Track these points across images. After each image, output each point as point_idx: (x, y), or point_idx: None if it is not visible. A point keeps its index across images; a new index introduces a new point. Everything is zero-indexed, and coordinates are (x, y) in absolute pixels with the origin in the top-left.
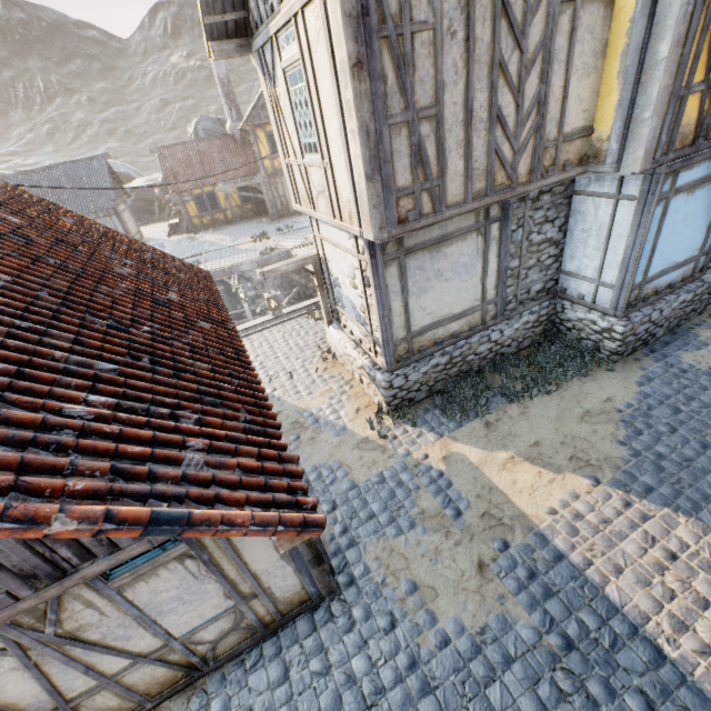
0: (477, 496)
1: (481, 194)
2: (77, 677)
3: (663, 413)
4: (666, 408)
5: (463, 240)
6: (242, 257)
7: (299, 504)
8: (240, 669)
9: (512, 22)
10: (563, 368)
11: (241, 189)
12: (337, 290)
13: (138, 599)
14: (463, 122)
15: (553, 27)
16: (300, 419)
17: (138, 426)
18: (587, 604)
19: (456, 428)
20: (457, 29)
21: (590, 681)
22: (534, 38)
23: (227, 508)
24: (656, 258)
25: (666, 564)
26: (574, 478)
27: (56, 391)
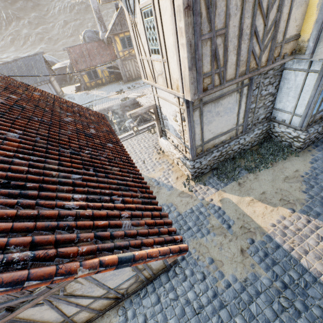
0: (237, 218)
1: (243, 73)
2: (72, 308)
3: None
4: None
5: (230, 96)
6: (112, 102)
7: (175, 240)
8: (138, 297)
9: None
10: (274, 155)
11: (108, 67)
12: (165, 121)
13: (97, 277)
14: (237, 36)
15: None
16: (150, 183)
17: (98, 208)
18: (292, 268)
19: (224, 186)
20: None
21: (296, 302)
22: None
23: (146, 248)
24: None
25: None
26: (283, 209)
27: (59, 195)
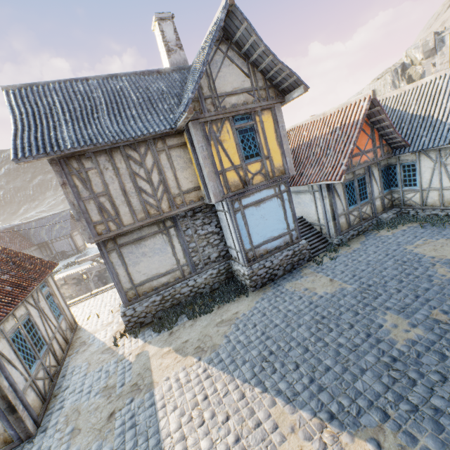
0: (138, 374)
1: (144, 219)
2: None
3: (256, 317)
4: (259, 314)
5: (154, 237)
6: None
7: None
8: None
9: (135, 161)
10: (226, 297)
11: None
12: None
13: None
14: (123, 194)
15: (157, 158)
16: (86, 340)
17: None
18: (146, 430)
19: (155, 336)
20: (108, 167)
21: None
22: (150, 163)
23: None
24: (254, 236)
25: (199, 403)
26: (190, 358)
27: None
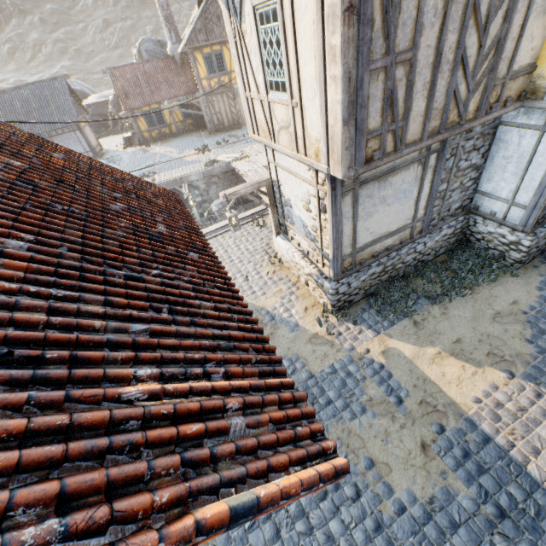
0: (413, 386)
1: (434, 132)
2: None
3: None
4: None
5: (406, 170)
6: (189, 168)
7: (324, 452)
8: (240, 529)
9: None
10: (475, 274)
11: (182, 106)
12: (287, 209)
13: None
14: (432, 64)
15: None
16: (259, 316)
17: (183, 395)
18: (513, 480)
19: (389, 326)
20: None
21: (522, 544)
22: None
23: (277, 475)
24: None
25: None
26: (493, 371)
27: (109, 373)
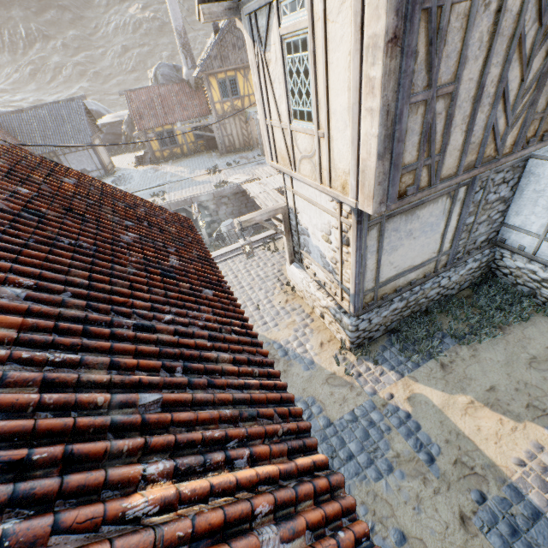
0: (446, 441)
1: (470, 166)
2: None
3: None
4: None
5: (435, 203)
6: (200, 188)
7: None
8: None
9: None
10: (504, 312)
11: (195, 127)
12: (304, 237)
13: None
14: (473, 98)
15: None
16: (271, 350)
17: (202, 498)
18: None
19: (414, 368)
20: None
21: None
22: None
23: None
24: None
25: None
26: (535, 428)
27: (111, 477)
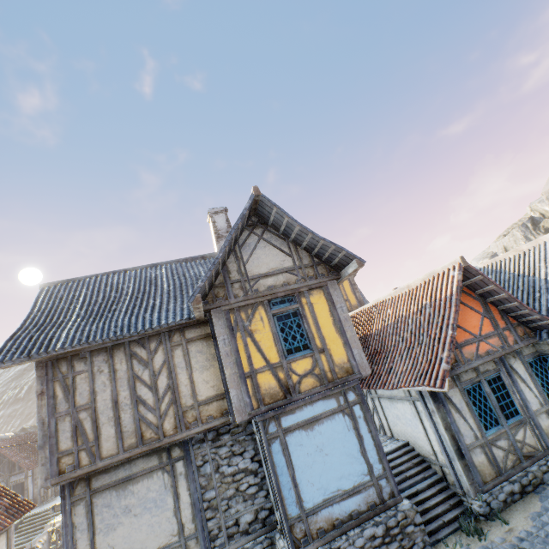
0: None
1: (134, 446)
2: None
3: None
4: None
5: (150, 477)
6: None
7: None
8: None
9: (140, 359)
10: None
11: None
12: None
13: None
14: (113, 407)
15: (170, 355)
16: None
17: None
18: None
19: None
20: (104, 368)
21: None
22: (159, 362)
23: None
24: (306, 487)
25: None
26: None
27: None
